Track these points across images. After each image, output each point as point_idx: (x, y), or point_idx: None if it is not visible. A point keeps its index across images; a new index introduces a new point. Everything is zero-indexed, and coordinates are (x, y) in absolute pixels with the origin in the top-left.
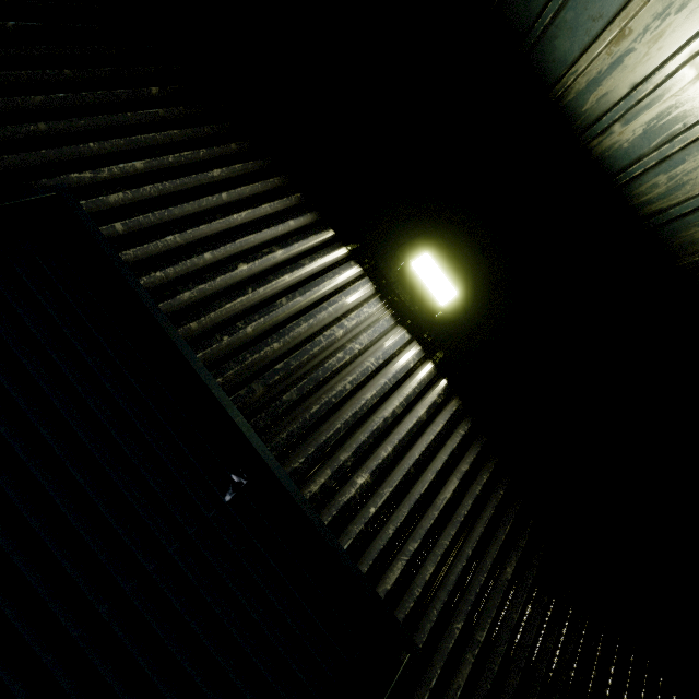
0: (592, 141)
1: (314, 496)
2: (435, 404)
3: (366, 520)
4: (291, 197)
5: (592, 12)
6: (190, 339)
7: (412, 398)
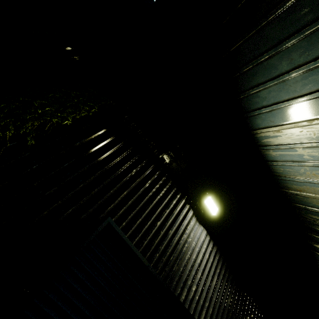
0: (262, 150)
1: (183, 300)
2: (210, 251)
3: (196, 302)
4: (168, 184)
5: (271, 120)
6: (148, 260)
7: (205, 252)
